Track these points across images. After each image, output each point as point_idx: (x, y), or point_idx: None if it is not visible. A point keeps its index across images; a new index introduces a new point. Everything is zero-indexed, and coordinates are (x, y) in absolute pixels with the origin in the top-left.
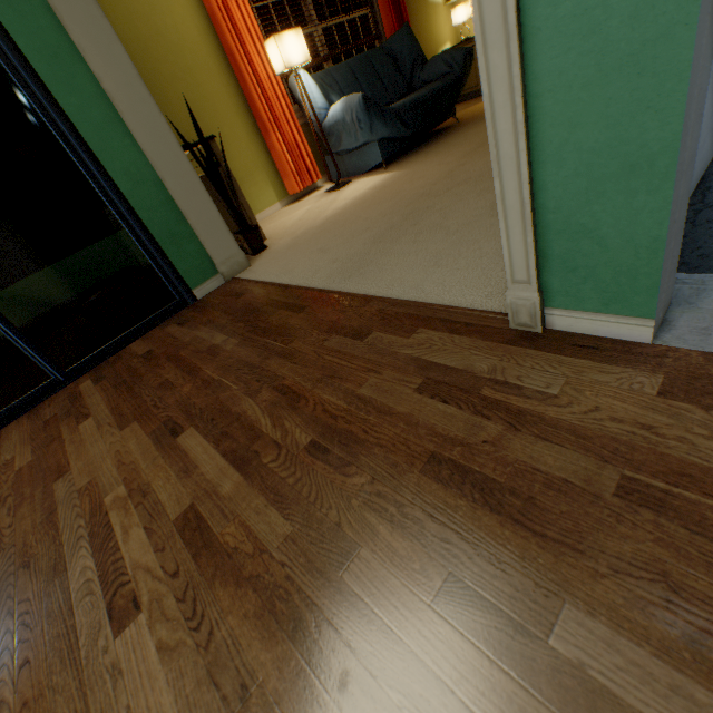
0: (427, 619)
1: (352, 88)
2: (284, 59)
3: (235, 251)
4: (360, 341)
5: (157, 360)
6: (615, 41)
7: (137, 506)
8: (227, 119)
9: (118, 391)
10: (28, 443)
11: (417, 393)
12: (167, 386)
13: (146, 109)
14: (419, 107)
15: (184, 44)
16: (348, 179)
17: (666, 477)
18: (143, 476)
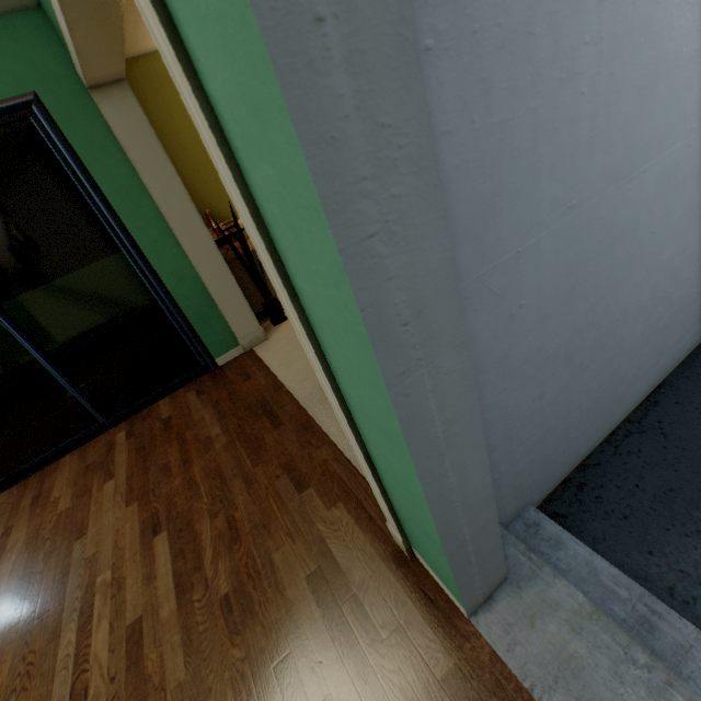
0: None
1: None
2: None
3: (256, 327)
4: (298, 493)
5: (171, 432)
6: (398, 475)
7: (113, 597)
8: None
9: (137, 457)
10: (72, 486)
11: (306, 581)
12: (167, 470)
13: (193, 224)
14: None
15: None
16: None
17: None
18: (124, 567)
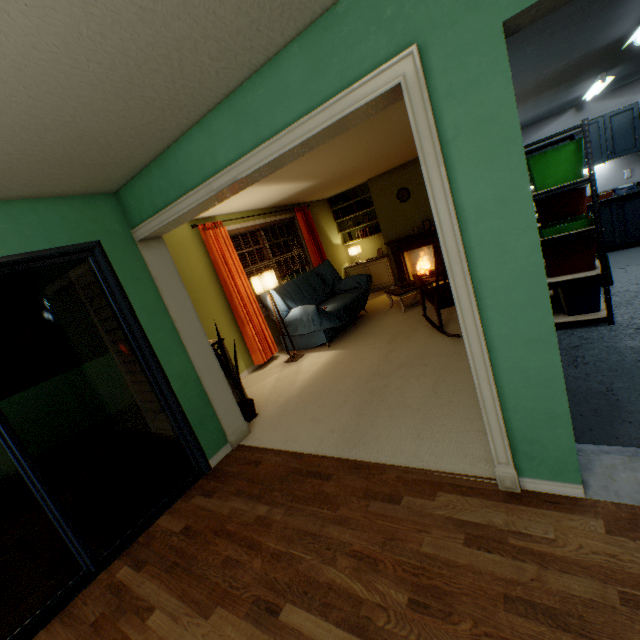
0: None
1: (298, 295)
2: (264, 287)
3: (241, 422)
4: (397, 504)
5: (203, 535)
6: (533, 376)
7: None
8: (216, 318)
9: (174, 575)
10: None
11: (466, 546)
12: (233, 562)
13: (198, 334)
14: (347, 309)
15: (194, 277)
16: (299, 352)
17: (638, 587)
18: None
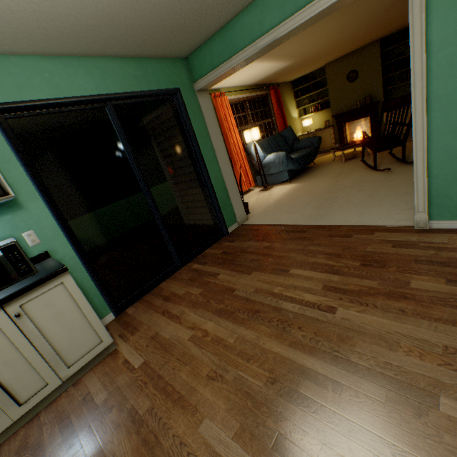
0: (447, 287)
1: (269, 149)
2: (252, 138)
3: (243, 212)
4: (350, 238)
5: (235, 254)
6: (453, 153)
7: (295, 290)
8: None
9: (225, 265)
10: (189, 286)
11: (393, 248)
12: (256, 260)
13: (224, 155)
14: (304, 158)
15: None
16: (268, 186)
17: None
18: (285, 283)
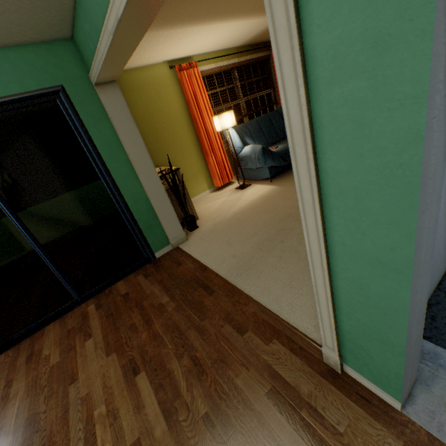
0: None
1: (257, 133)
2: (222, 126)
3: (181, 232)
4: (240, 335)
5: (130, 303)
6: (372, 298)
7: (110, 425)
8: (187, 148)
9: (108, 321)
10: (58, 345)
11: (266, 396)
12: (134, 328)
13: (148, 166)
14: None
15: (171, 113)
16: (249, 182)
17: None
18: (115, 401)
